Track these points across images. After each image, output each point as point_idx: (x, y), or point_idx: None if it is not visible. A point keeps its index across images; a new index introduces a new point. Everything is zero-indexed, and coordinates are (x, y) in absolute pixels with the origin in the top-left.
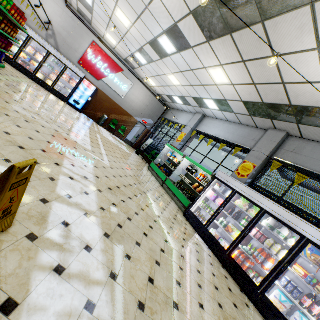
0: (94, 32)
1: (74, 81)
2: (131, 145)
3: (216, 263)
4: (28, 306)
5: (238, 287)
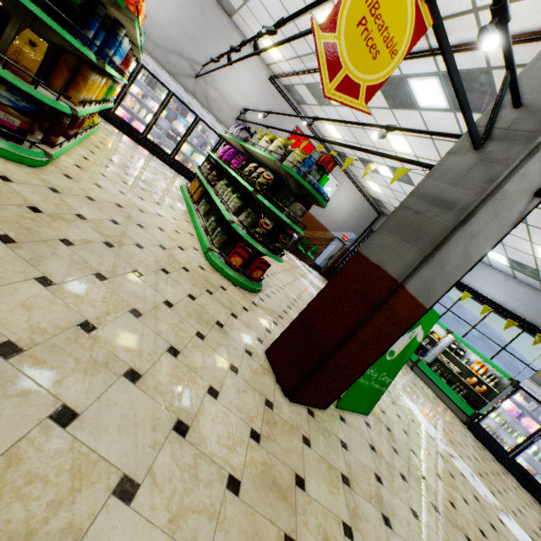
0: (300, 113)
1: None
2: (318, 271)
3: None
4: None
5: None
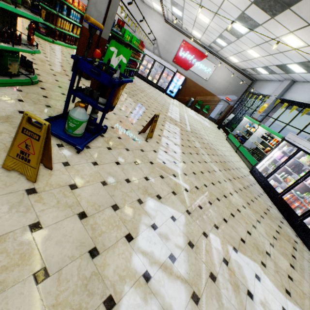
0: (183, 32)
1: (170, 76)
2: (214, 122)
3: (265, 199)
4: (159, 153)
5: (280, 216)
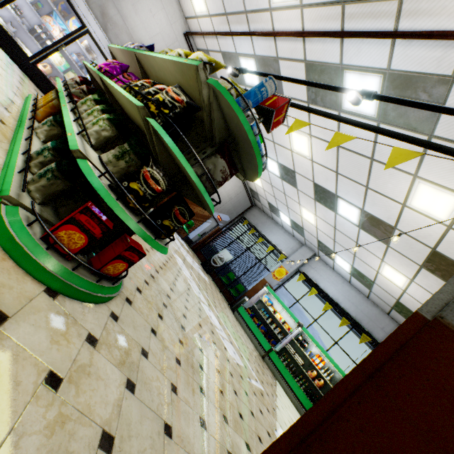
0: None
1: None
2: (189, 244)
3: None
4: None
5: None
